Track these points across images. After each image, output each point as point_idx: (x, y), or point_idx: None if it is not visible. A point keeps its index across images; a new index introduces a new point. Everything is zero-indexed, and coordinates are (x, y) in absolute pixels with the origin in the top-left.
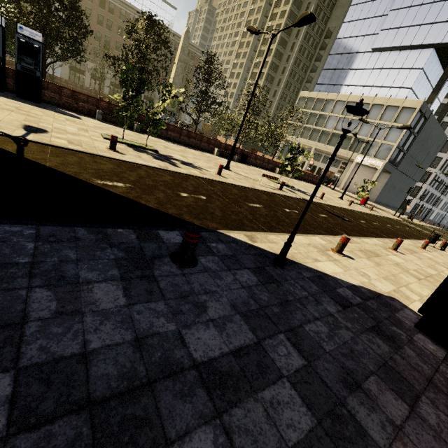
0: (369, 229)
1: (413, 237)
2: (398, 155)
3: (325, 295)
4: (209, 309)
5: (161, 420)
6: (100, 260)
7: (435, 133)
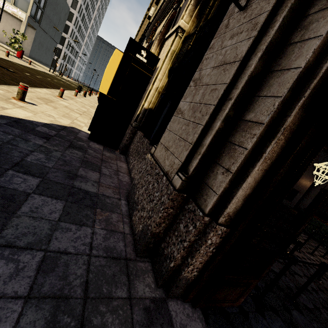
0: (37, 81)
1: (68, 89)
2: (37, 11)
3: (29, 134)
4: None
5: None
6: None
7: (61, 0)
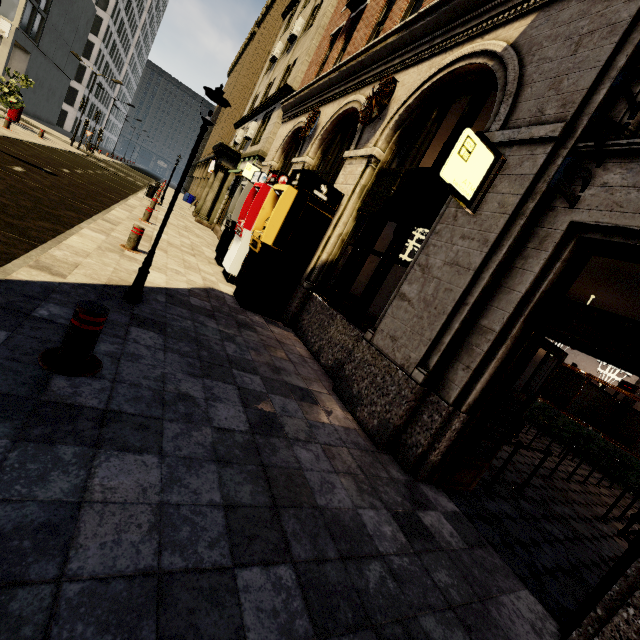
0: (90, 187)
1: (128, 190)
2: (34, 17)
3: (196, 314)
4: (190, 393)
5: (289, 468)
6: (4, 462)
7: None
